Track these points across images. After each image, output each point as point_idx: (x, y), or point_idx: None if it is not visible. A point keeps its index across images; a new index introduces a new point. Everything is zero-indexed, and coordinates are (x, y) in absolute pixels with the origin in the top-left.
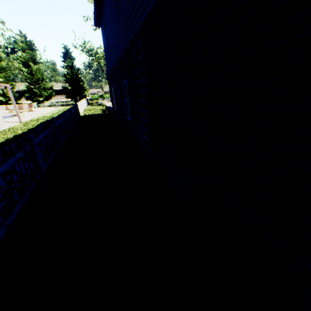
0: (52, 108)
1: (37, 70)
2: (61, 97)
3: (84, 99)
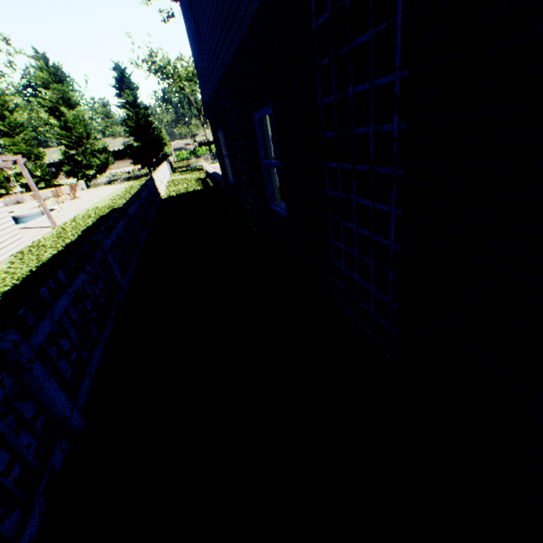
0: (112, 187)
1: (75, 119)
2: (125, 163)
3: (164, 164)
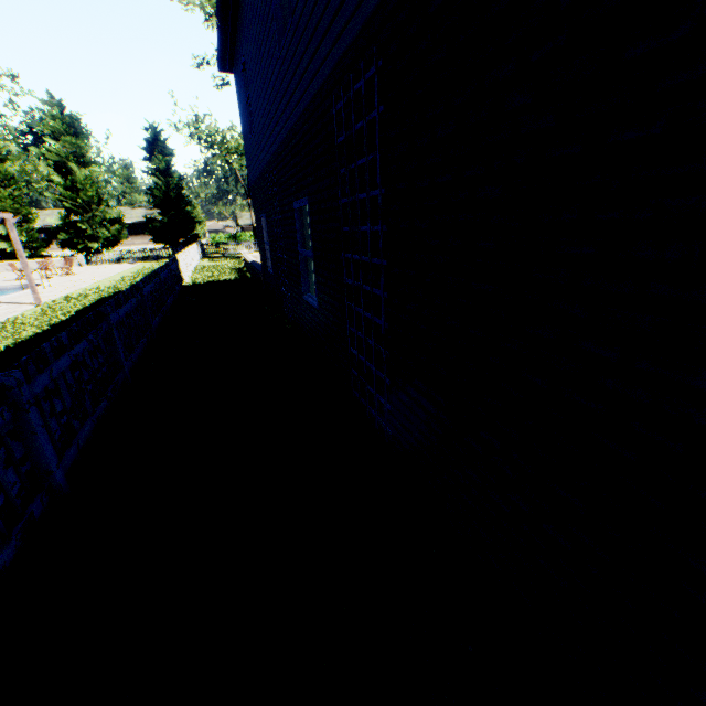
0: (120, 266)
1: (86, 179)
2: (142, 240)
3: (194, 245)
